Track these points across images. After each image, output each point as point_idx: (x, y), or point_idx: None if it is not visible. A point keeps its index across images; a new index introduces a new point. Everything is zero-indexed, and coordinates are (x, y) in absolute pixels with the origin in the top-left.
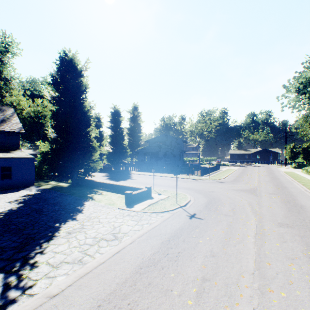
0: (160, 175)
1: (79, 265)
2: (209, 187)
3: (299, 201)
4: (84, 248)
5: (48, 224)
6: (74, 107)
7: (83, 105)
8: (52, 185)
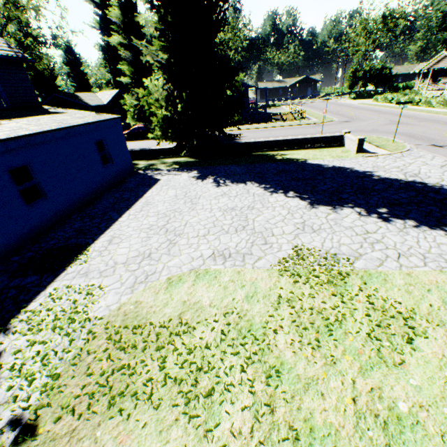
0: (256, 127)
1: None
2: (355, 127)
3: None
4: None
5: (369, 180)
6: None
7: None
8: (168, 164)
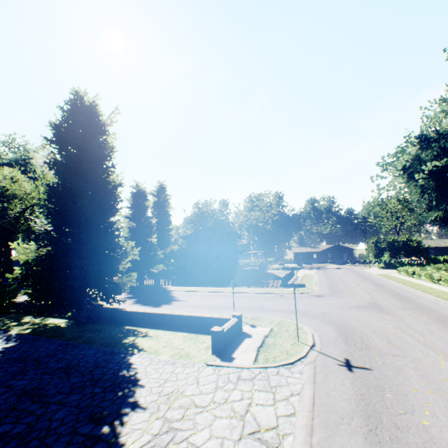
0: (220, 290)
1: None
2: (311, 305)
3: None
4: None
5: (83, 433)
6: (94, 180)
7: (110, 178)
8: (34, 326)
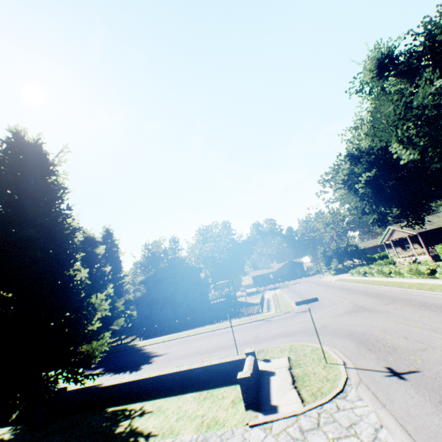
0: (200, 331)
1: None
2: (305, 322)
3: (430, 302)
4: None
5: None
6: (47, 226)
7: (67, 221)
8: None
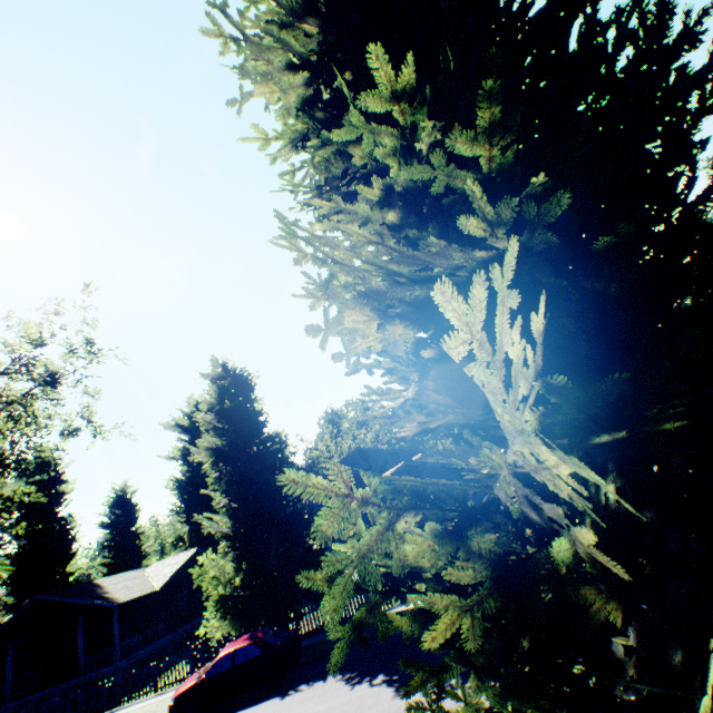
0: None
1: None
2: None
3: None
4: None
5: None
6: None
7: None
8: None
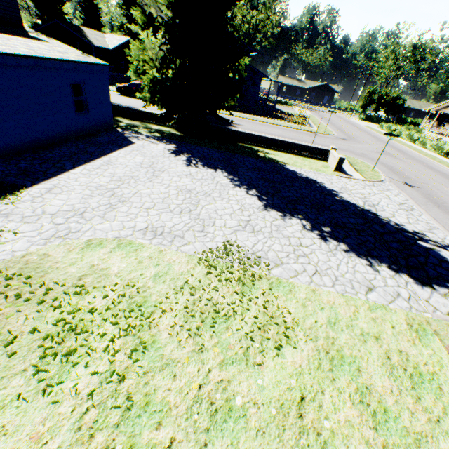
0: (257, 120)
1: (437, 230)
2: (348, 147)
3: (435, 168)
4: (414, 218)
5: (331, 199)
6: None
7: None
8: (151, 130)
